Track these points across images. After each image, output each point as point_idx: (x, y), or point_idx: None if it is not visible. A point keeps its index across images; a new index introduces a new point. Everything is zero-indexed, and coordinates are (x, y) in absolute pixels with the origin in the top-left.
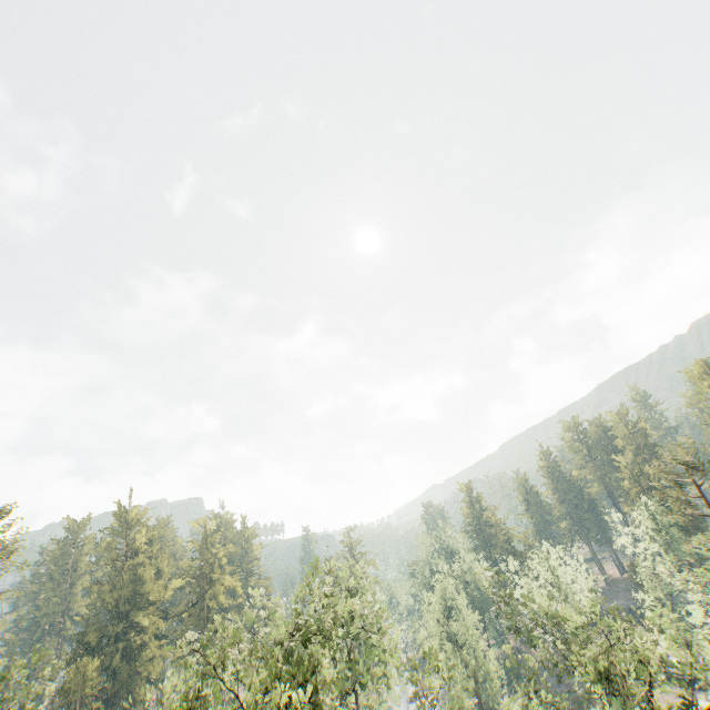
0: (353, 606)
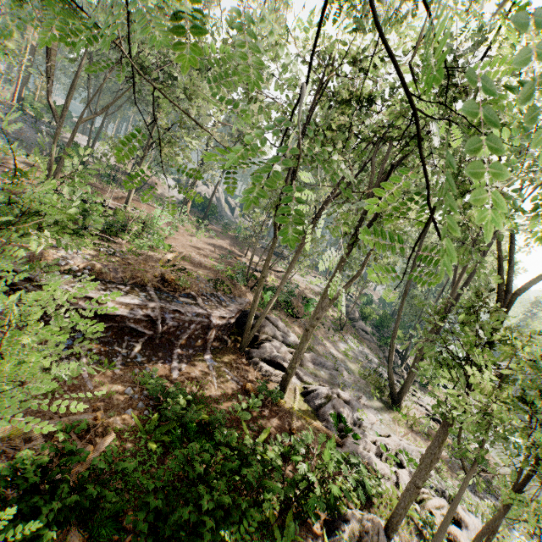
0: None
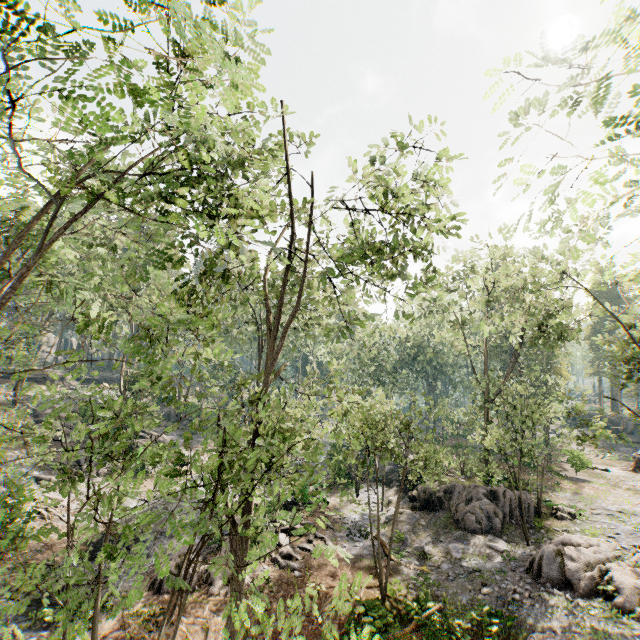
0: None
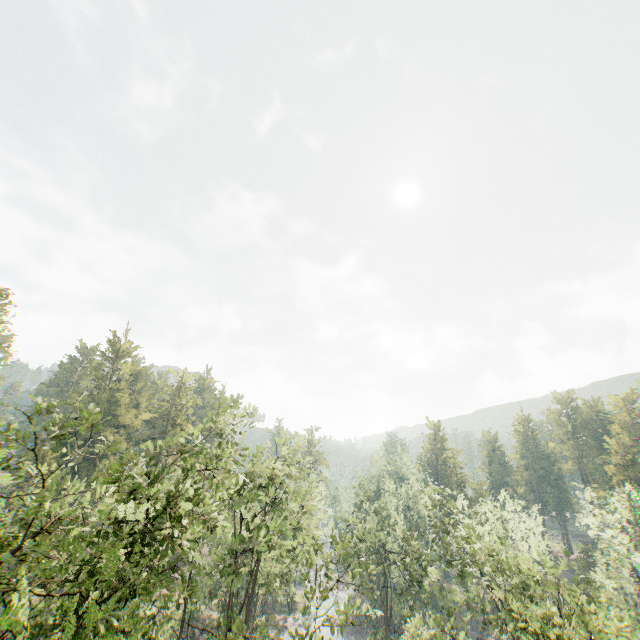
0: (276, 469)
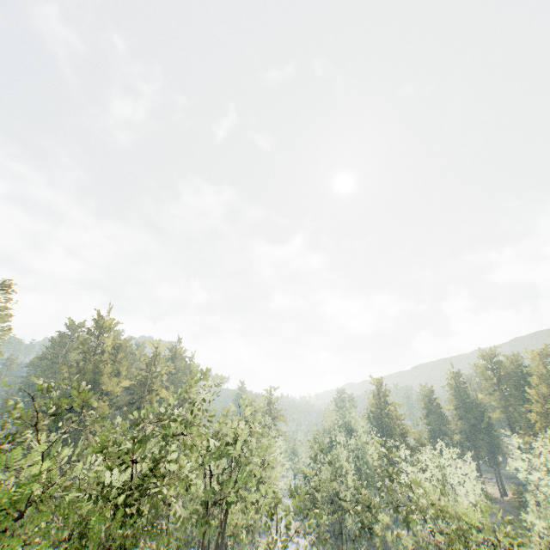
0: (240, 429)
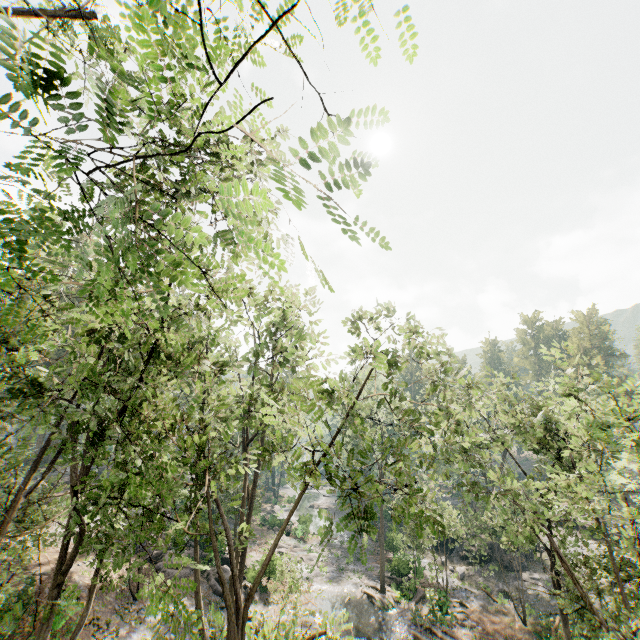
0: (294, 293)
